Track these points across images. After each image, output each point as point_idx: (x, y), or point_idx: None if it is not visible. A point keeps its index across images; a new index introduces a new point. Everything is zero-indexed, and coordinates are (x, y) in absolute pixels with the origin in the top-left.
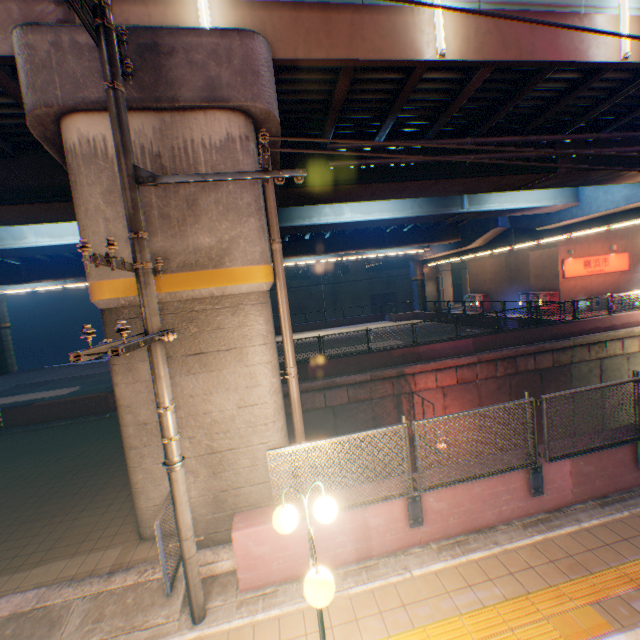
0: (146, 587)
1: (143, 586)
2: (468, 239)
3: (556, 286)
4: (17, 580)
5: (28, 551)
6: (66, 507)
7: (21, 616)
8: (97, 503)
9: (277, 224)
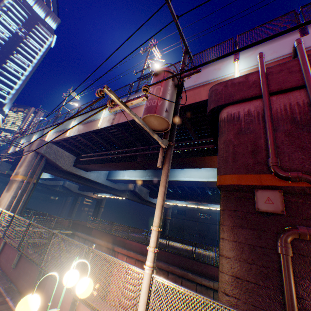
0: None
1: None
2: None
3: None
4: None
5: None
6: None
7: None
8: None
9: (33, 169)
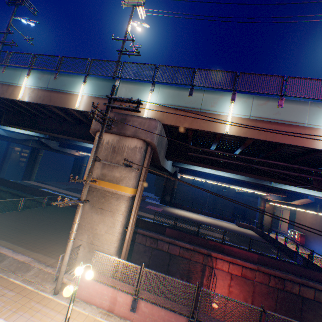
0: (52, 275)
1: (51, 274)
2: (290, 198)
3: None
4: (30, 253)
5: (38, 246)
6: (55, 239)
7: (24, 263)
8: (62, 242)
9: (144, 175)
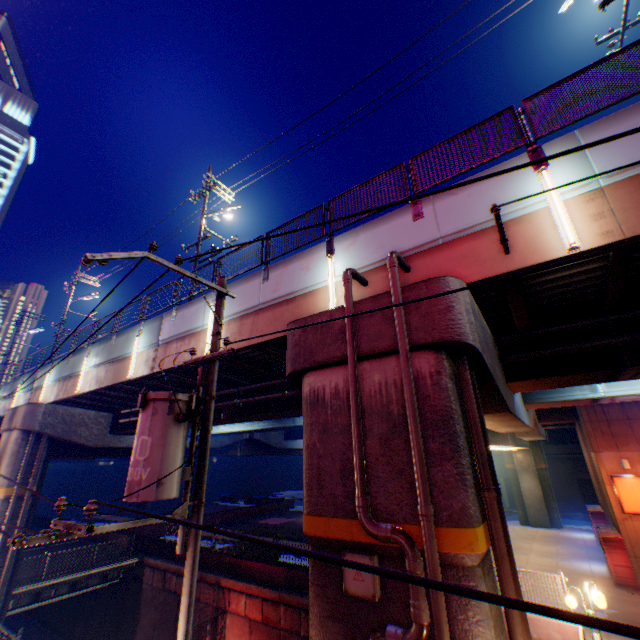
0: None
1: None
2: None
3: (616, 524)
4: None
5: None
6: None
7: None
8: None
9: (24, 468)
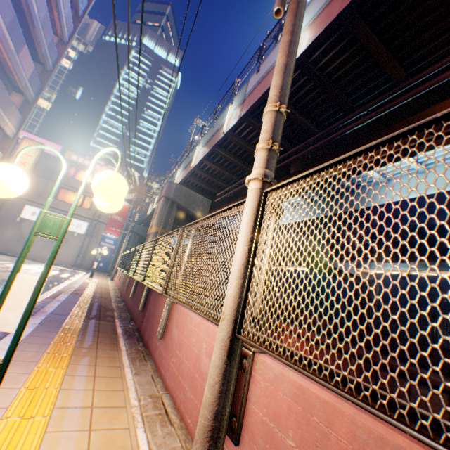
0: None
1: None
2: None
3: None
4: None
5: None
6: None
7: None
8: None
9: (164, 218)
